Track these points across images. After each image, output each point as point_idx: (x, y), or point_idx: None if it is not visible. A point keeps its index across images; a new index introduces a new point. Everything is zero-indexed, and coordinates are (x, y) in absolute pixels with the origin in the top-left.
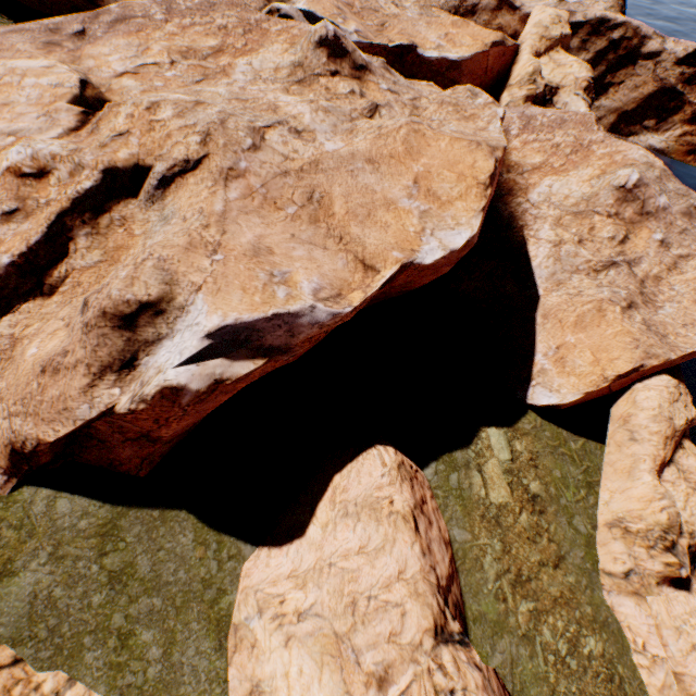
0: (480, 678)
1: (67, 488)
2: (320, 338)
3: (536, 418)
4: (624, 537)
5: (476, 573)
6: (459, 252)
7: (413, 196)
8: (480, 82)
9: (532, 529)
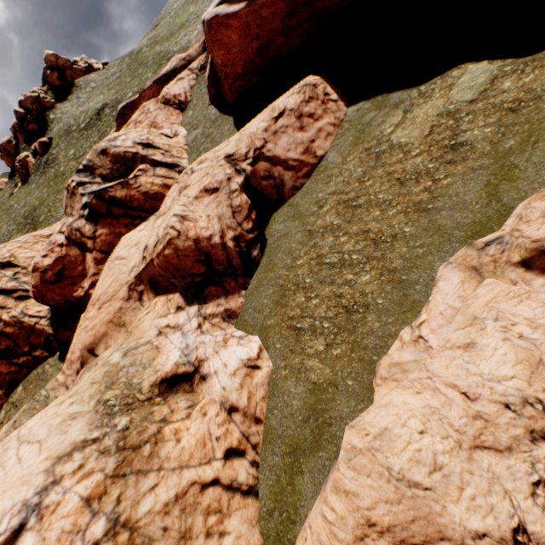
0: (221, 178)
1: (216, 106)
2: None
3: None
4: (540, 191)
5: (320, 185)
6: None
7: None
8: None
9: (413, 173)
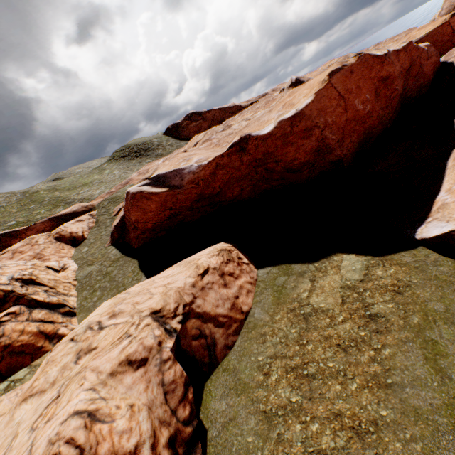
0: (150, 343)
1: (118, 247)
2: (201, 184)
3: (430, 254)
4: None
5: (255, 344)
6: (290, 122)
7: (279, 111)
8: (451, 43)
9: (350, 340)
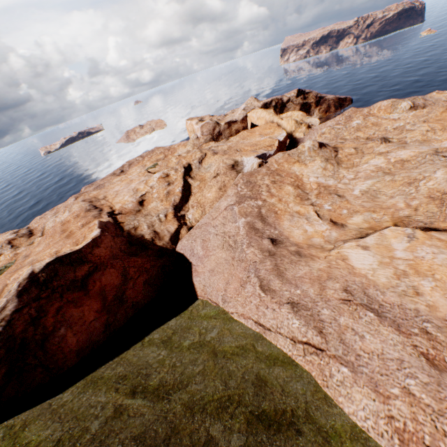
0: None
1: None
2: None
3: None
4: None
5: None
6: None
7: None
8: None
9: None
